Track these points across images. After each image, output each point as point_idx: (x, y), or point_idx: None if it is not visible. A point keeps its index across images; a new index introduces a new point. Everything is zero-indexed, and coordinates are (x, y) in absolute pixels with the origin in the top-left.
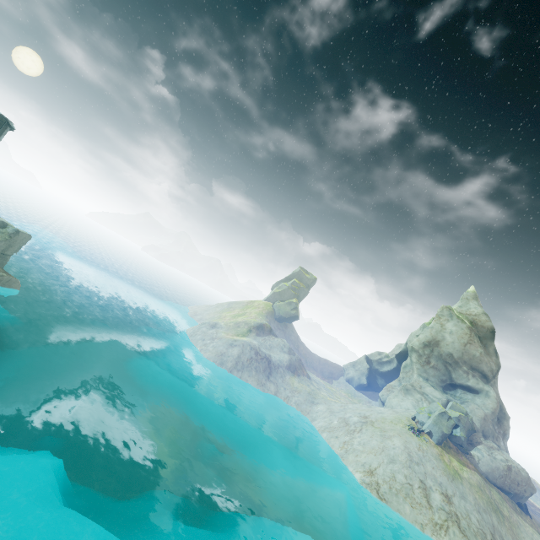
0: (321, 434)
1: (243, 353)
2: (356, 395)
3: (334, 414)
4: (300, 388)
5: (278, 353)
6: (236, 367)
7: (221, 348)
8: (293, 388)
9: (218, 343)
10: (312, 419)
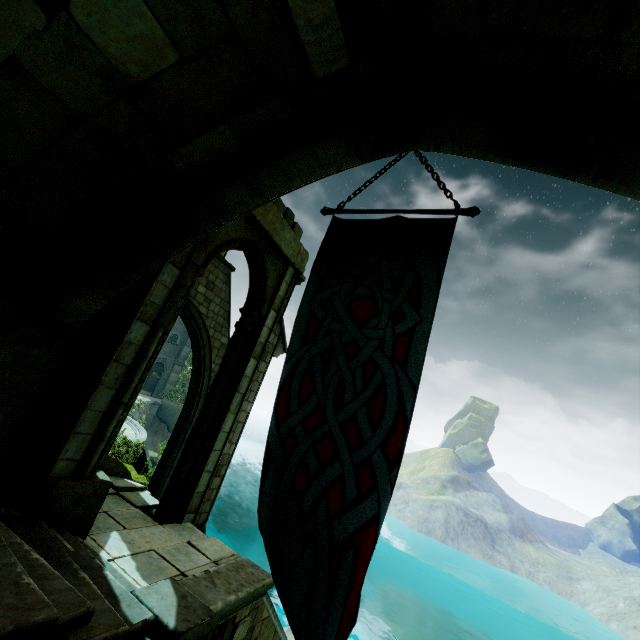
0: (607, 626)
1: (449, 515)
2: (627, 570)
3: (613, 593)
4: (542, 559)
5: (490, 513)
6: (448, 535)
7: (420, 512)
8: (531, 560)
9: (414, 507)
10: (581, 604)
